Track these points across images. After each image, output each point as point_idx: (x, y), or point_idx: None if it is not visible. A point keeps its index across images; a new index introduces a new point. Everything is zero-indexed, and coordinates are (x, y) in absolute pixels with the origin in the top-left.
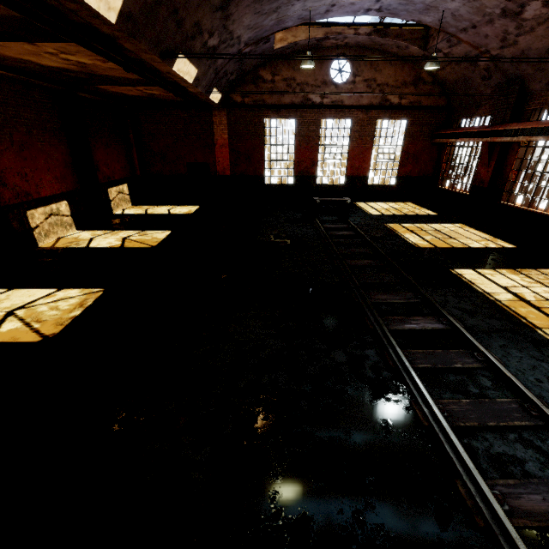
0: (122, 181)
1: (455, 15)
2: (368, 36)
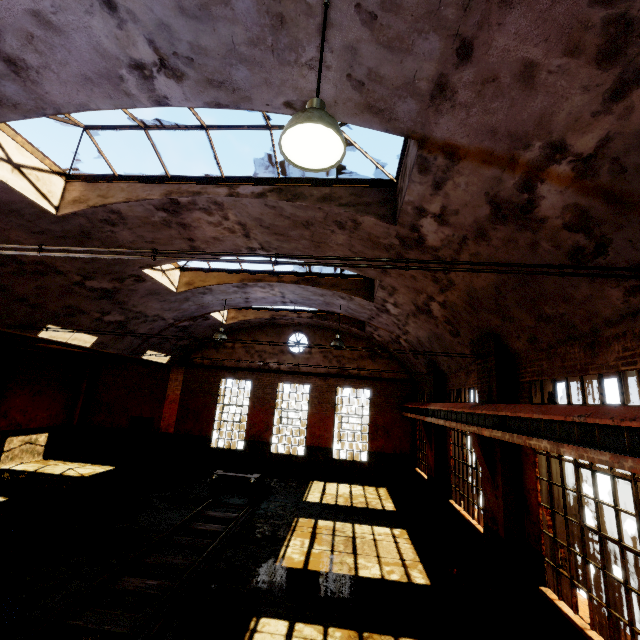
0: (41, 430)
1: (351, 308)
2: (310, 319)
